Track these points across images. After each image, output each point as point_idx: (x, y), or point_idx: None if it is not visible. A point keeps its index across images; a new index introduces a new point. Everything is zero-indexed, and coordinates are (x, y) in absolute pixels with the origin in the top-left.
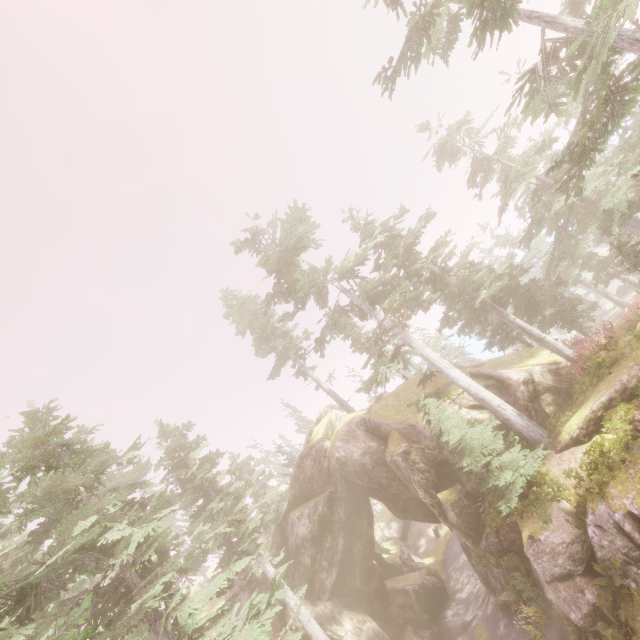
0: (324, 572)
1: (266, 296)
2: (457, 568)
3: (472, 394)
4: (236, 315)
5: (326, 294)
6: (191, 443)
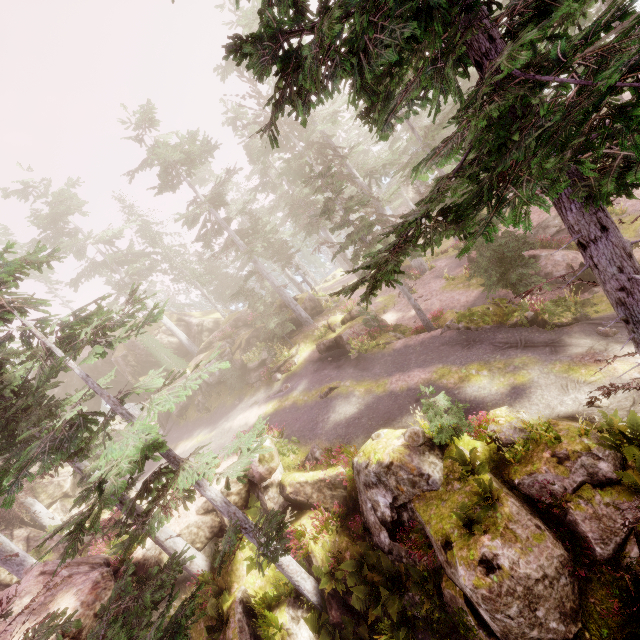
0: None
1: (31, 240)
2: None
3: (167, 327)
4: None
5: (85, 252)
6: None
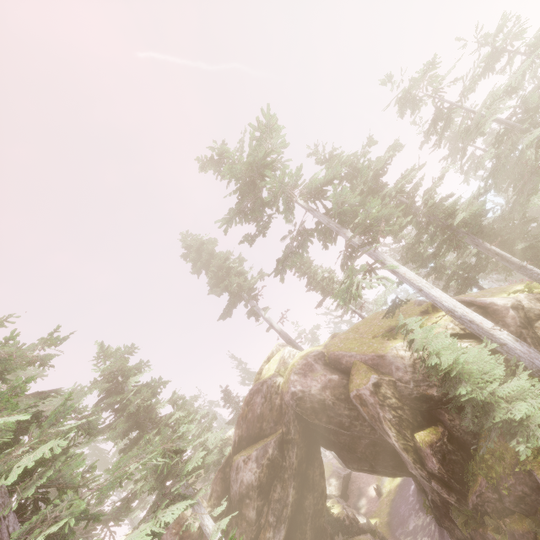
0: (271, 529)
1: (228, 212)
2: (406, 532)
3: (458, 315)
4: (193, 254)
5: (293, 209)
6: (132, 368)
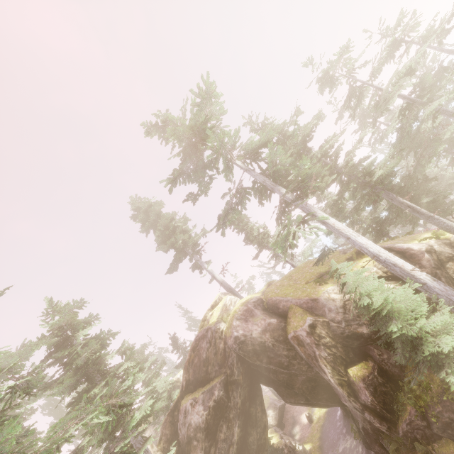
0: None
1: (172, 172)
2: None
3: (383, 259)
4: (142, 215)
5: (232, 169)
6: (81, 322)
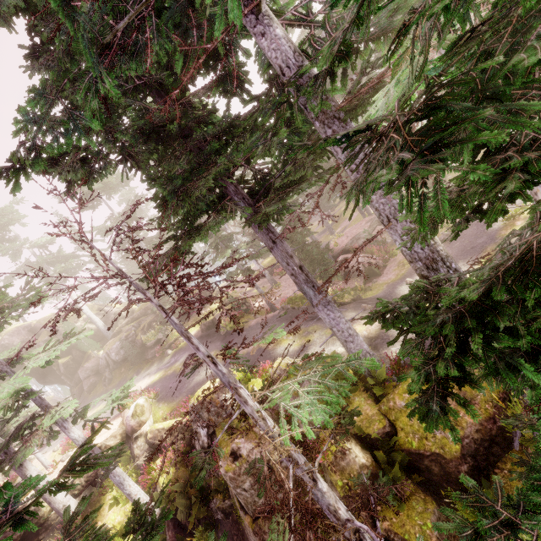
0: None
1: None
2: None
3: (87, 315)
4: None
5: (21, 254)
6: None
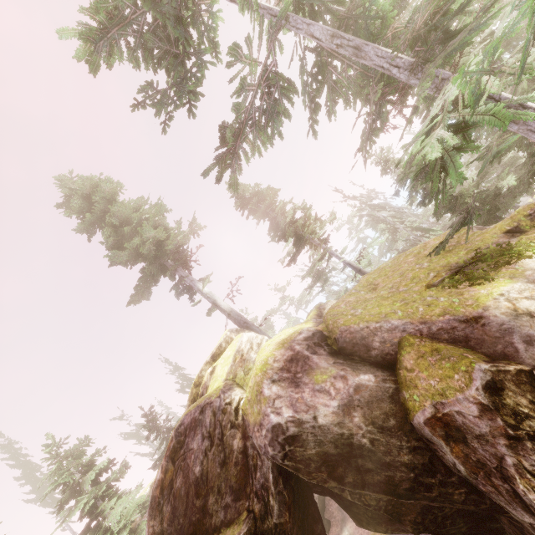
0: None
1: (93, 8)
2: None
3: None
4: (77, 200)
5: None
6: None
